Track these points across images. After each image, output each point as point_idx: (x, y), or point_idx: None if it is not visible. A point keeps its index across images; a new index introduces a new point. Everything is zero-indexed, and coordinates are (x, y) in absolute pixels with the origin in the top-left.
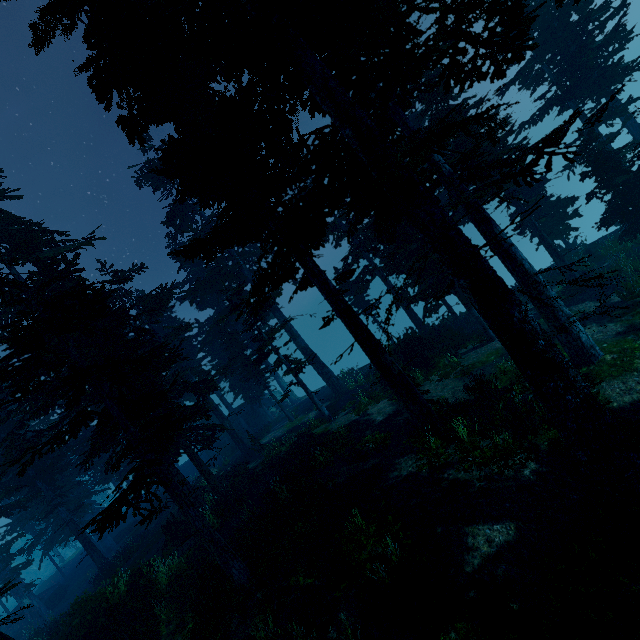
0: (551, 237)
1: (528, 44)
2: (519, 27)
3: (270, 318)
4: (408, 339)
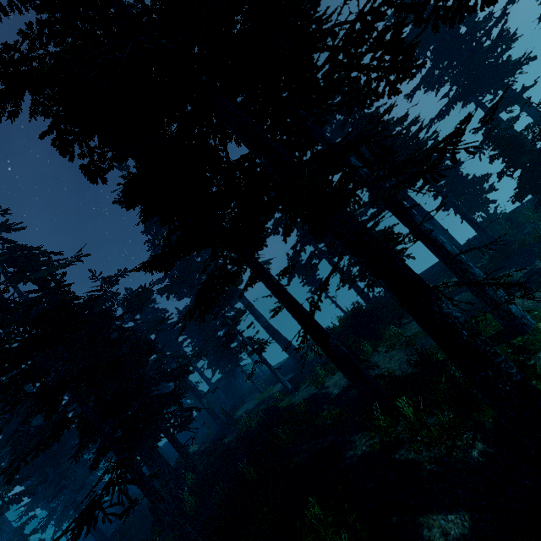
0: (472, 211)
1: (426, 56)
2: (405, 52)
3: (238, 301)
4: (355, 313)
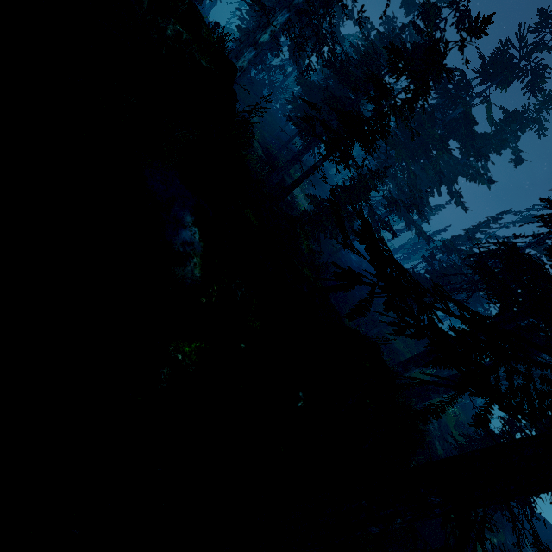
0: None
1: None
2: None
3: None
4: None
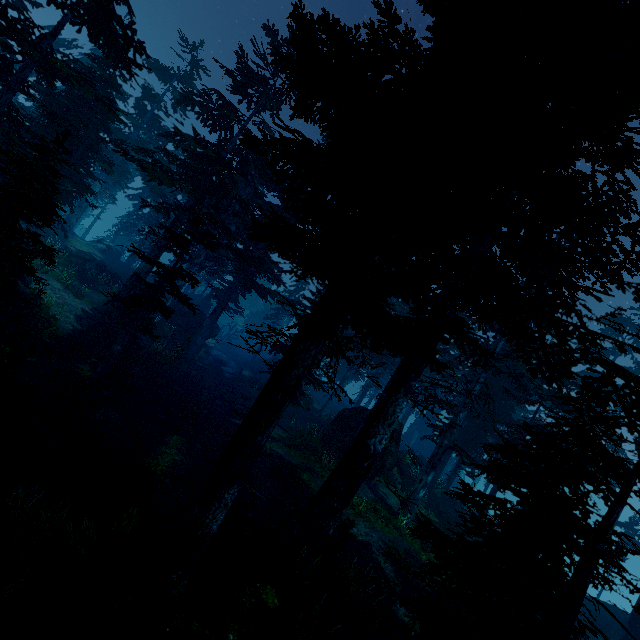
0: None
1: None
2: None
3: None
4: None
